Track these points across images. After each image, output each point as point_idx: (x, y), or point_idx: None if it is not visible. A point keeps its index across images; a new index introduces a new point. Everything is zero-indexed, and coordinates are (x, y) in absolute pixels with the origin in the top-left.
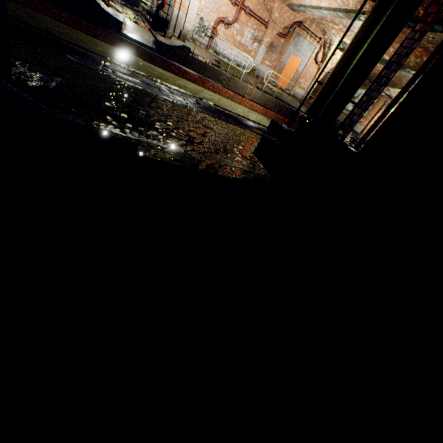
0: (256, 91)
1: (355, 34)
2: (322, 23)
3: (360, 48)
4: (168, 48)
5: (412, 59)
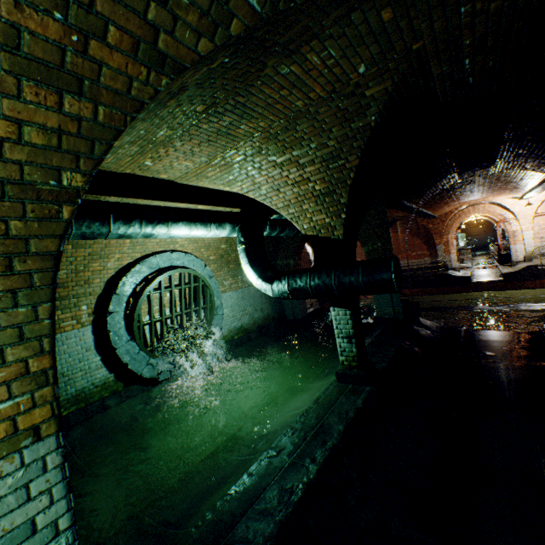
0: None
1: None
2: None
3: None
4: (512, 273)
5: None
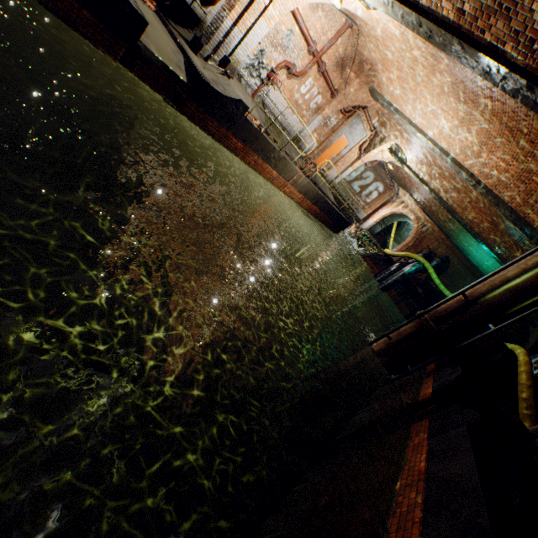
0: (304, 177)
1: (526, 266)
2: (389, 119)
3: (533, 293)
4: (216, 95)
5: (469, 215)
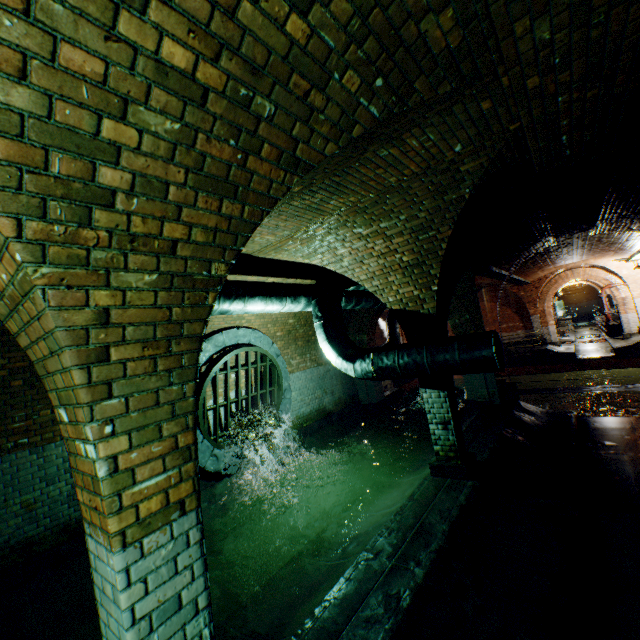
0: None
1: None
2: None
3: None
4: (626, 348)
5: None
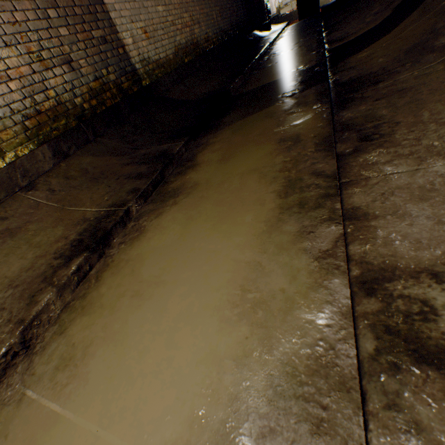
0: None
1: None
2: None
3: None
4: None
5: None
